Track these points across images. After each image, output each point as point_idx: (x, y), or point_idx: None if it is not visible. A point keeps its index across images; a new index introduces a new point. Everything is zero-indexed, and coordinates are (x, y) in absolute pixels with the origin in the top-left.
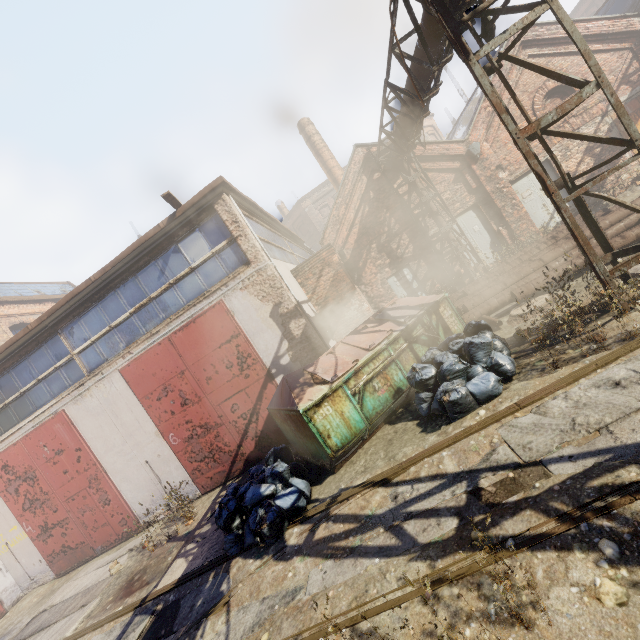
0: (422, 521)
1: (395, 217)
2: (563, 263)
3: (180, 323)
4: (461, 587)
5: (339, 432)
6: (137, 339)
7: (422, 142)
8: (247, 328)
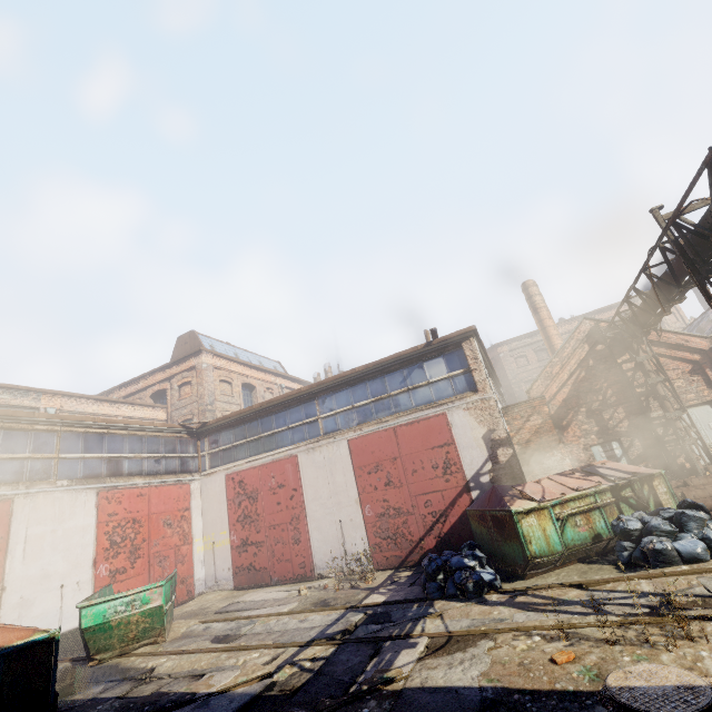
0: (617, 606)
1: (613, 389)
2: None
3: (406, 420)
4: (647, 626)
5: (539, 543)
6: (368, 421)
7: (657, 329)
8: (459, 441)
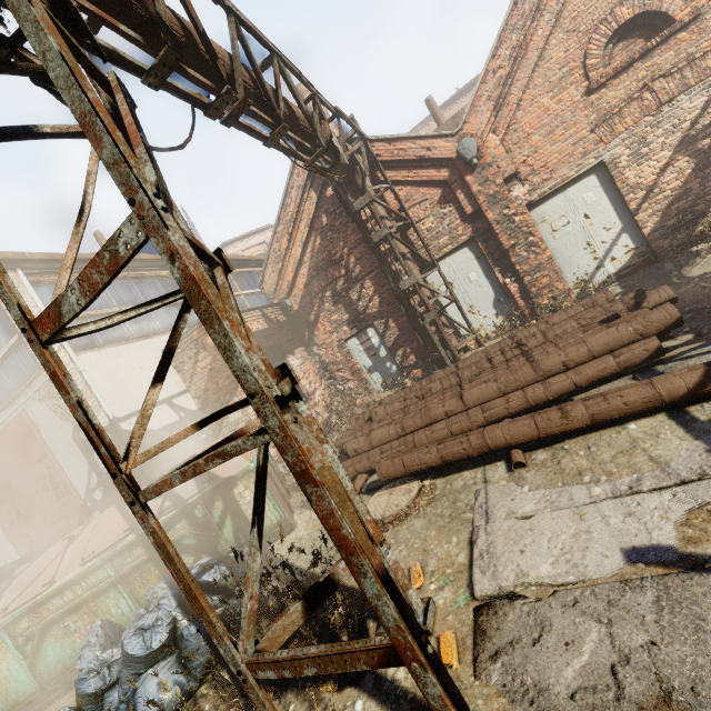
0: None
1: (355, 254)
2: (490, 416)
3: None
4: None
5: None
6: None
7: (391, 137)
8: (55, 448)
